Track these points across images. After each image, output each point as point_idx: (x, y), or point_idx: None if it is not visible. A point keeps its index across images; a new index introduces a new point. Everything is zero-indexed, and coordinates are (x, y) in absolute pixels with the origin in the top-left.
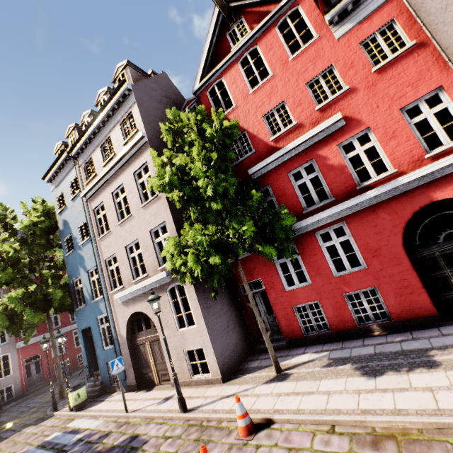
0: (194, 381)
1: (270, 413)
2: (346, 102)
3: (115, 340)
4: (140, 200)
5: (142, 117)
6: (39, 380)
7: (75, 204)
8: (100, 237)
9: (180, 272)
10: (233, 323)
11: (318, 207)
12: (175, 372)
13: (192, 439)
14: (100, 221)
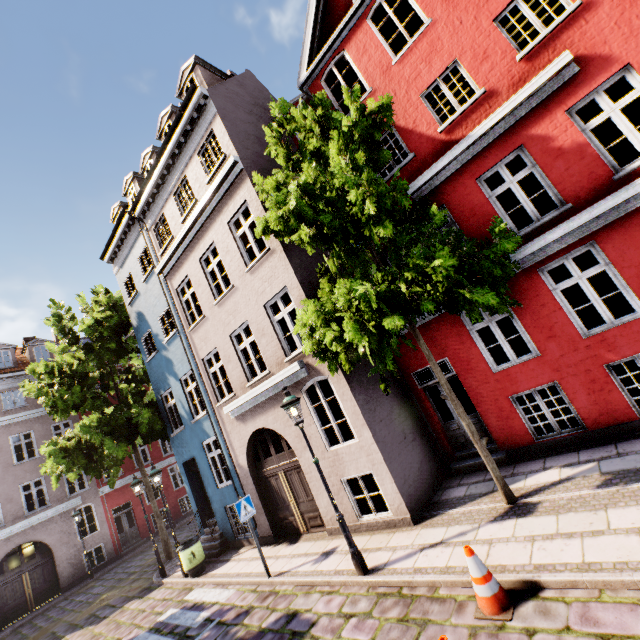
0: (364, 524)
1: (528, 571)
2: (576, 32)
3: (232, 474)
4: (243, 262)
5: (230, 134)
6: (135, 536)
7: (149, 287)
8: (192, 327)
9: (327, 356)
10: (412, 433)
11: (539, 225)
12: (340, 513)
13: (393, 619)
14: (188, 306)
